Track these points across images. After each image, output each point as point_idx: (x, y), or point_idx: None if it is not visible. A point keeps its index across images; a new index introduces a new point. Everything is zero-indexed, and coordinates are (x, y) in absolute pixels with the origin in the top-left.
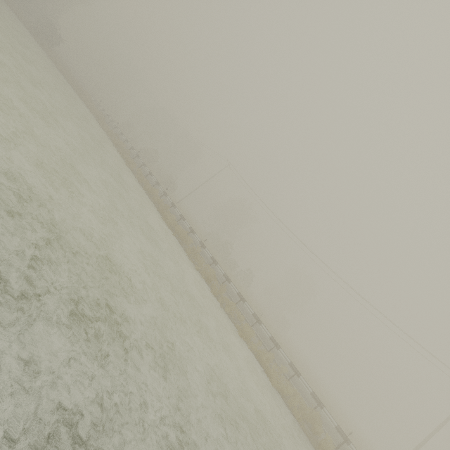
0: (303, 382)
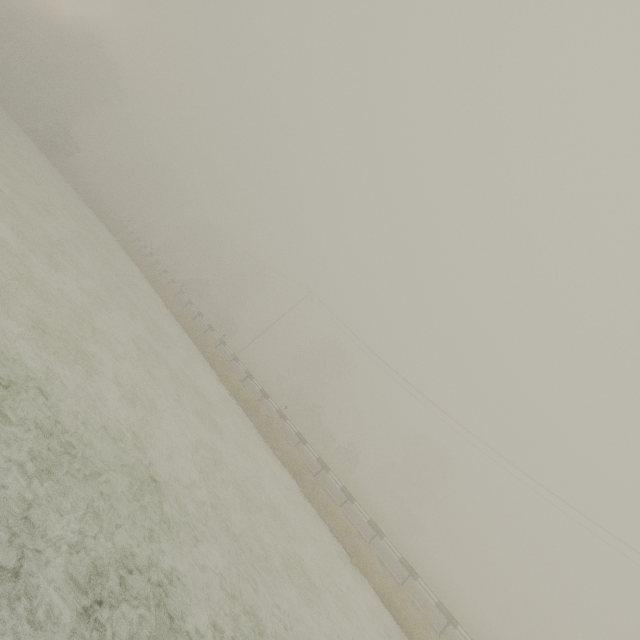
0: (463, 637)
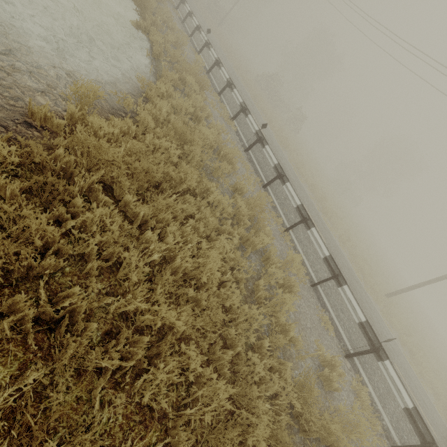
0: (235, 95)
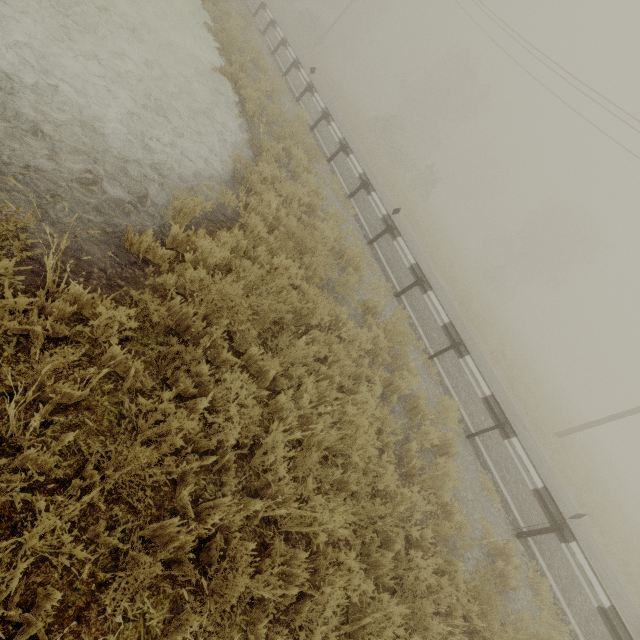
0: (352, 163)
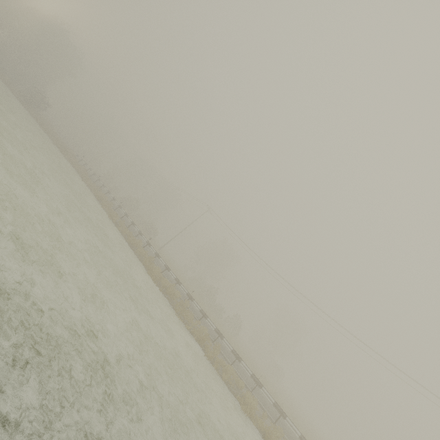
0: None
